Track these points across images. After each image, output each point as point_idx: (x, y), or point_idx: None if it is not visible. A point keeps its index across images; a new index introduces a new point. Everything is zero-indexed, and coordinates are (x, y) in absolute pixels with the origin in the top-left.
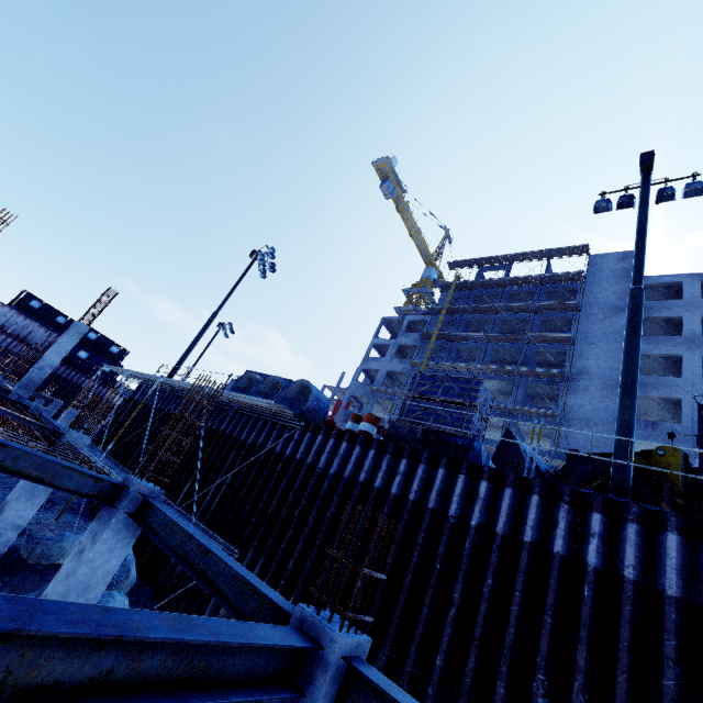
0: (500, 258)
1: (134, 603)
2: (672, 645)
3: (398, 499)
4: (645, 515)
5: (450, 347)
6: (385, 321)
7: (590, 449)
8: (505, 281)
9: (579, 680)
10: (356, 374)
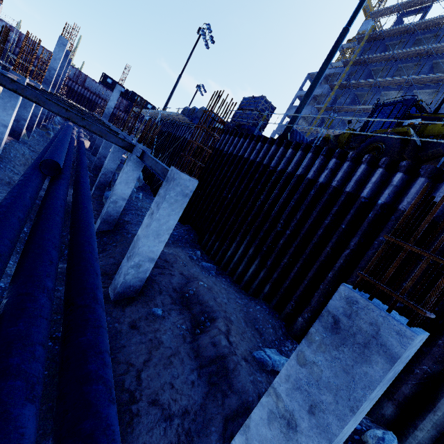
0: (420, 0)
1: (143, 188)
2: (257, 176)
3: (214, 149)
4: (273, 141)
5: (349, 94)
6: (309, 76)
7: (275, 121)
8: (415, 26)
9: (234, 189)
10: (282, 118)
